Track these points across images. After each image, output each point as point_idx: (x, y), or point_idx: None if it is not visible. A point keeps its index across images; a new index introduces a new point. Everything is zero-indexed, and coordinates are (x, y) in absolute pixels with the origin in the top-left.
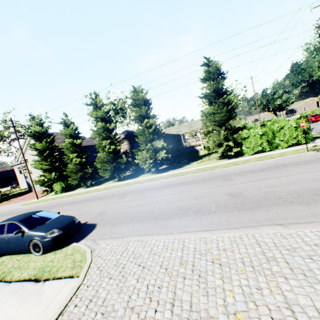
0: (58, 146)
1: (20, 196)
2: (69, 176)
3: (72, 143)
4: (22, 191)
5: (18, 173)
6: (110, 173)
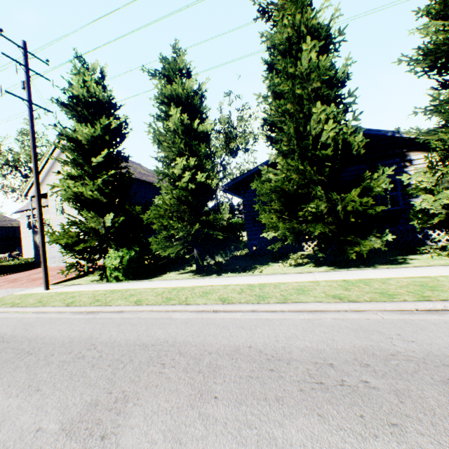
0: (128, 158)
1: (12, 272)
2: (141, 237)
3: (185, 129)
4: (21, 263)
5: (25, 227)
6: (320, 232)
